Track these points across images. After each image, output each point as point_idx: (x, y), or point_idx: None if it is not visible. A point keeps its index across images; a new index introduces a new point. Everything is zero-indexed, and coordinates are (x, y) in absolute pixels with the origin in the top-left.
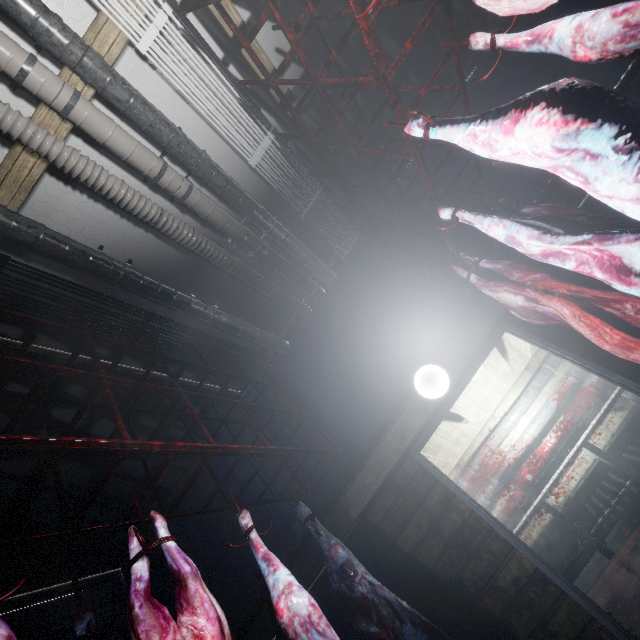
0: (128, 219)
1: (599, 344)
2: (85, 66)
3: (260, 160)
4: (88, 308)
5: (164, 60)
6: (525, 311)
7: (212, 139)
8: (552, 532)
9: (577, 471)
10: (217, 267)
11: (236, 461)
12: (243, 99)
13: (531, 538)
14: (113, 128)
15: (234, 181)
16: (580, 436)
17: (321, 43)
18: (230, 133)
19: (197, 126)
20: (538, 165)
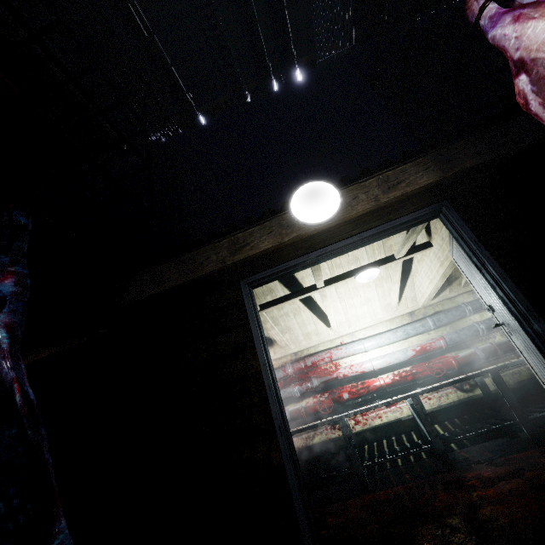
0: None
1: None
2: None
3: None
4: None
5: None
6: None
7: None
8: (332, 446)
9: (388, 415)
10: None
11: None
12: None
13: (312, 440)
14: None
15: None
16: (412, 391)
17: None
18: None
19: None
20: None
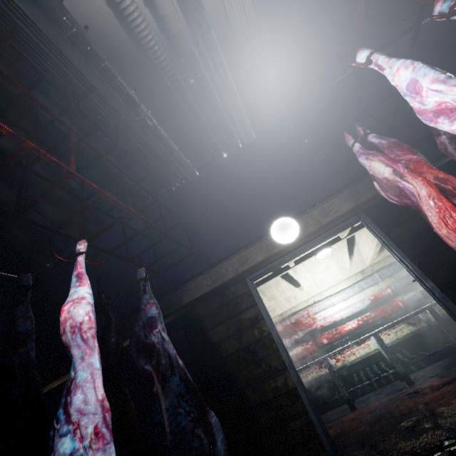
0: None
1: (438, 227)
2: None
3: None
4: (38, 50)
5: None
6: (387, 184)
7: None
8: (322, 381)
9: (360, 351)
10: (161, 77)
11: (94, 202)
12: None
13: (306, 379)
14: None
15: None
16: (374, 330)
17: None
18: None
19: None
20: None
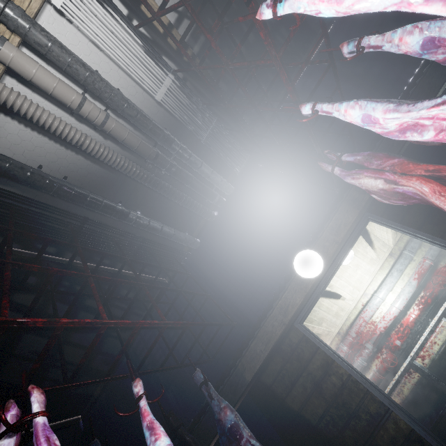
0: (61, 144)
1: None
2: (7, 15)
3: (164, 96)
4: (32, 214)
5: (76, 13)
6: (386, 193)
7: (124, 80)
8: (421, 389)
9: (439, 337)
10: (137, 182)
11: (132, 334)
12: (147, 48)
13: (403, 393)
14: (37, 67)
15: (143, 112)
16: (439, 308)
17: (207, 3)
18: (139, 75)
19: (111, 69)
20: (390, 2)
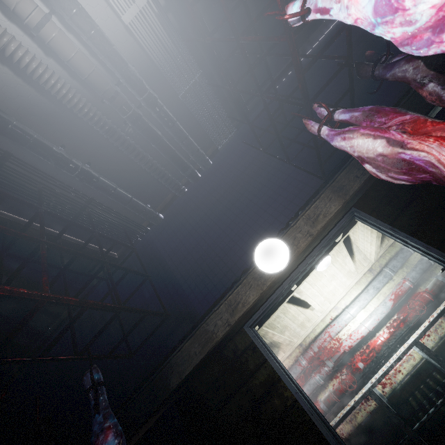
0: None
1: None
2: None
3: (134, 19)
4: None
5: None
6: (385, 161)
7: None
8: (376, 418)
9: (404, 366)
10: (89, 126)
11: None
12: None
13: (356, 420)
14: None
15: (102, 31)
16: (410, 335)
17: None
18: None
19: None
20: None
